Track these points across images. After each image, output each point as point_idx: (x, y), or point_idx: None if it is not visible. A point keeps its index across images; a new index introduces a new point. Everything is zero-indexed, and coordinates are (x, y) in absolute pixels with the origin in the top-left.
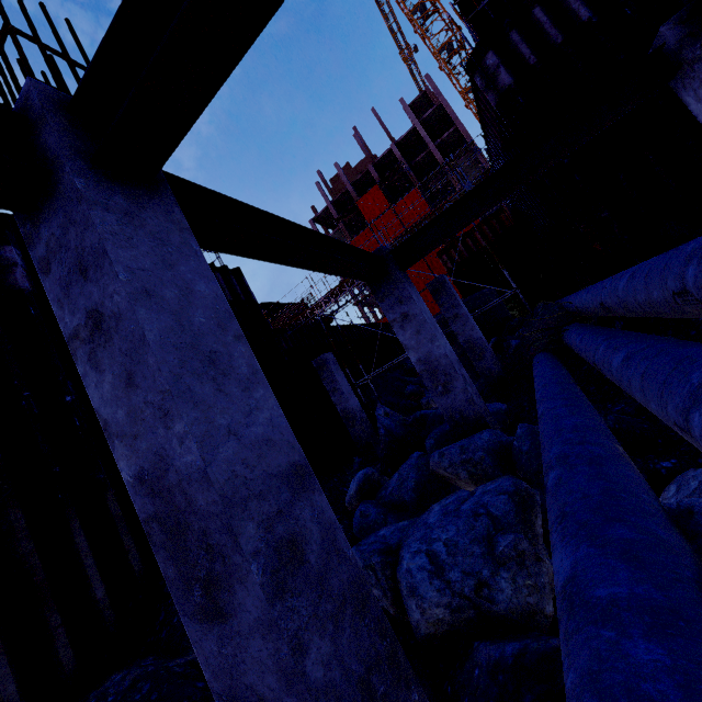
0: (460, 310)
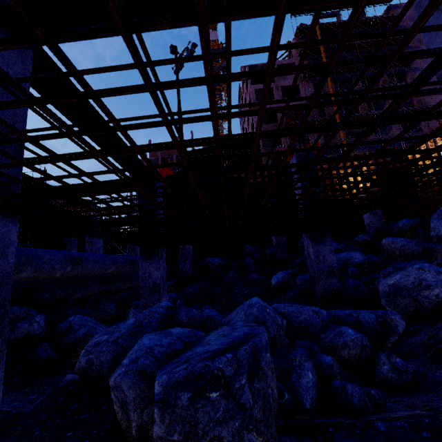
0: (135, 248)
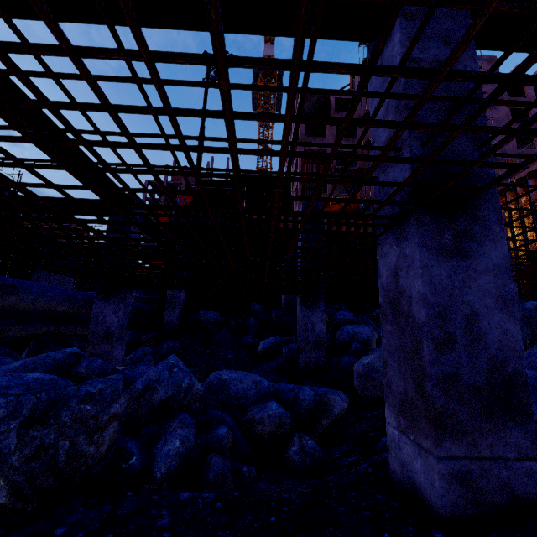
0: None
